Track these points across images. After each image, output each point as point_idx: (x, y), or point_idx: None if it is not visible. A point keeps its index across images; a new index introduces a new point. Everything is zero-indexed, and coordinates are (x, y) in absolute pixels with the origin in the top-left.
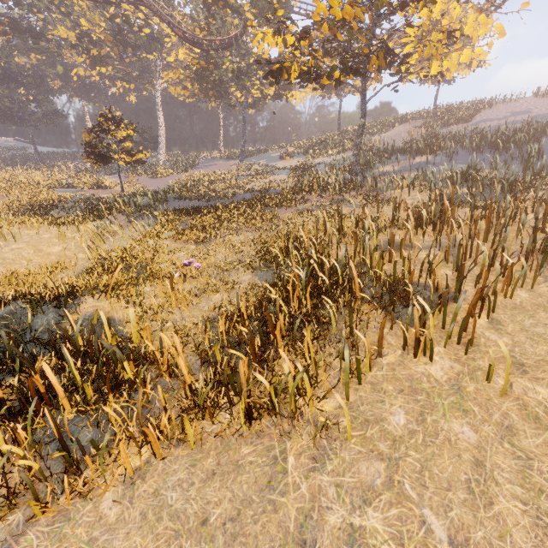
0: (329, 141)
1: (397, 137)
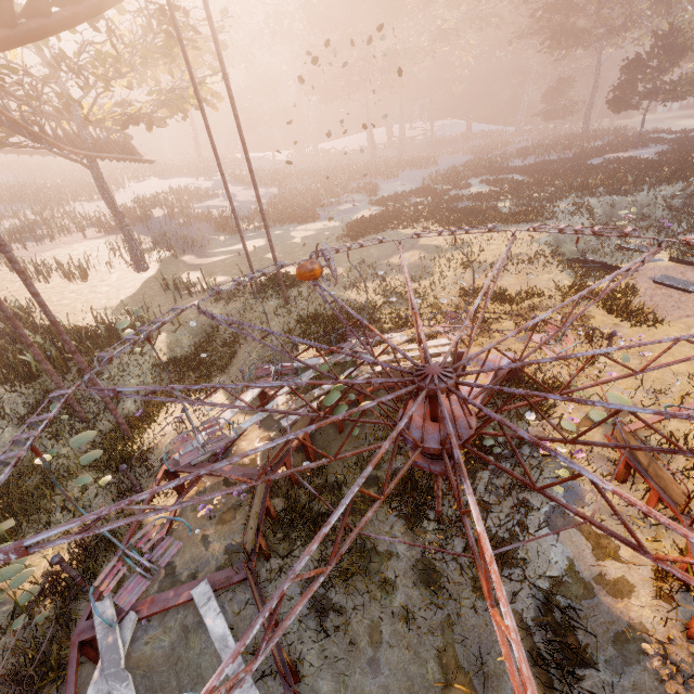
0: None
1: None
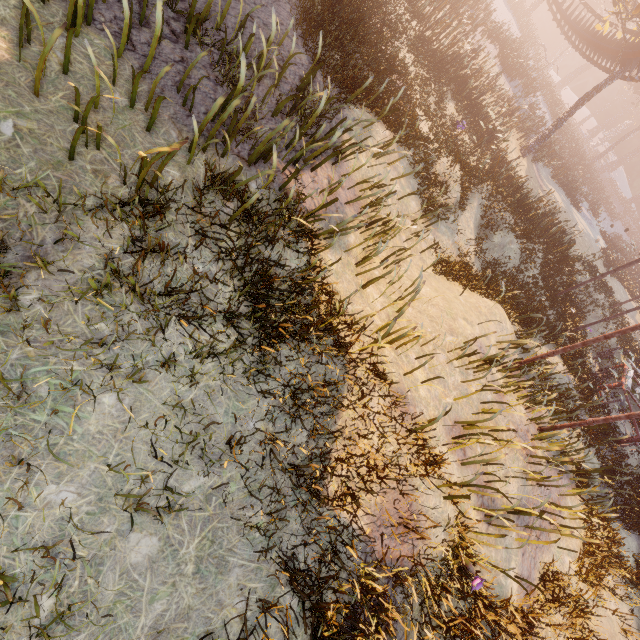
0: None
1: None
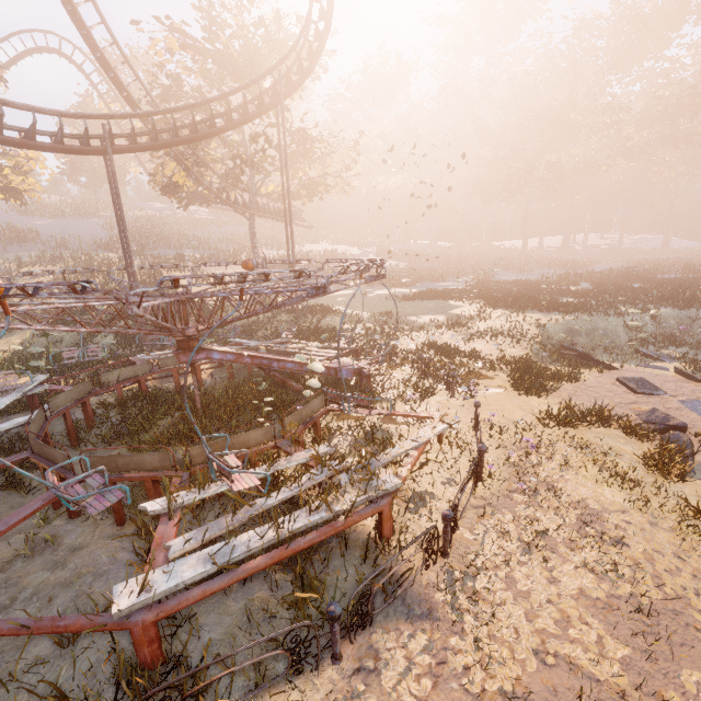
0: None
1: None
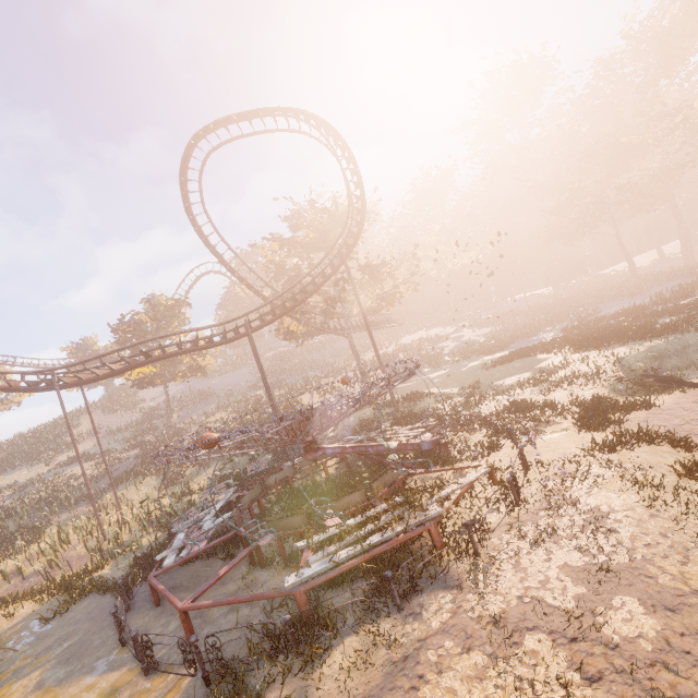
0: (20, 452)
1: (109, 422)
